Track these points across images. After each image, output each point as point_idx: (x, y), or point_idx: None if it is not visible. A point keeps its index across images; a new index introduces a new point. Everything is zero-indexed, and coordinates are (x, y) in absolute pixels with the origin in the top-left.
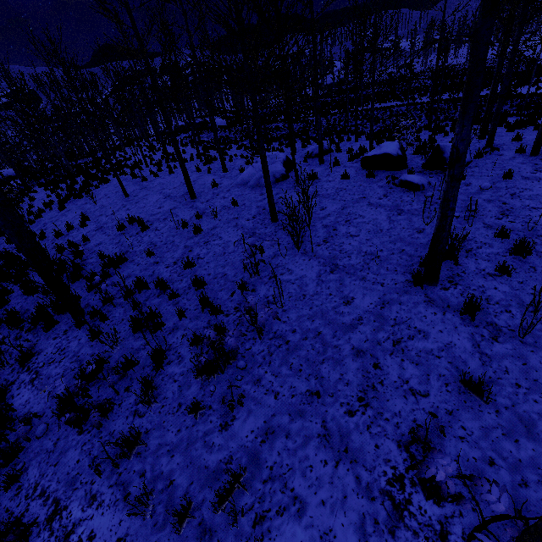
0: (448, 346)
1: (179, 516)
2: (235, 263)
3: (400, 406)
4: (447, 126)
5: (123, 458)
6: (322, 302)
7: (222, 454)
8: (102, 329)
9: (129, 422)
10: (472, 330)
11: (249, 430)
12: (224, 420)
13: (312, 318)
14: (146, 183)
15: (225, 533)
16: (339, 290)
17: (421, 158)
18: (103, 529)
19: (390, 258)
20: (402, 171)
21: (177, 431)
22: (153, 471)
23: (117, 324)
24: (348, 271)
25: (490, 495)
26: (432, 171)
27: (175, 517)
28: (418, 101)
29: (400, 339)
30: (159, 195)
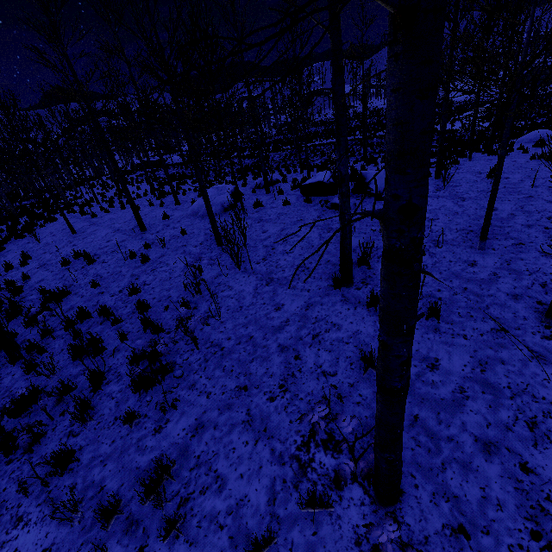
0: (356, 334)
1: (105, 511)
2: (179, 286)
3: (313, 387)
4: (380, 158)
5: (54, 477)
6: (256, 311)
7: (154, 454)
8: (39, 361)
9: (63, 443)
10: (376, 319)
11: (181, 429)
12: (158, 424)
13: (247, 326)
14: (95, 219)
15: (151, 520)
16: (272, 299)
17: (351, 185)
18: (28, 545)
19: (318, 268)
20: (335, 196)
21: (111, 442)
22: (85, 482)
23: (56, 355)
24: (281, 282)
25: (344, 423)
26: (359, 195)
27: (101, 512)
28: (360, 137)
29: (319, 333)
30: (108, 229)
